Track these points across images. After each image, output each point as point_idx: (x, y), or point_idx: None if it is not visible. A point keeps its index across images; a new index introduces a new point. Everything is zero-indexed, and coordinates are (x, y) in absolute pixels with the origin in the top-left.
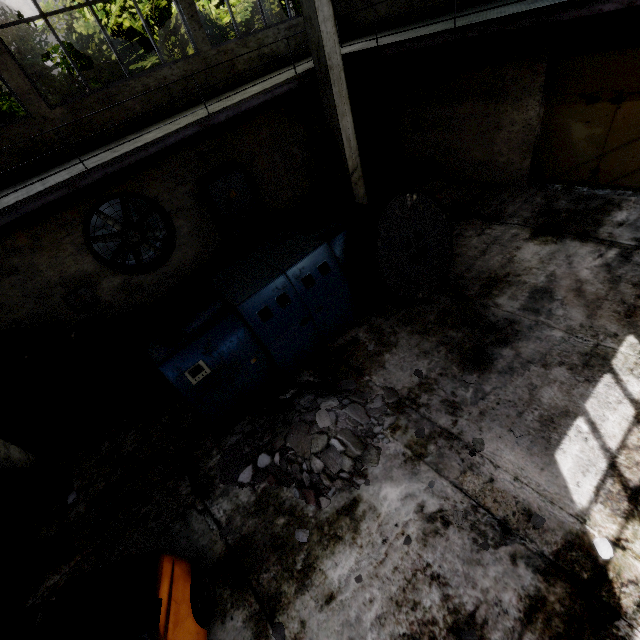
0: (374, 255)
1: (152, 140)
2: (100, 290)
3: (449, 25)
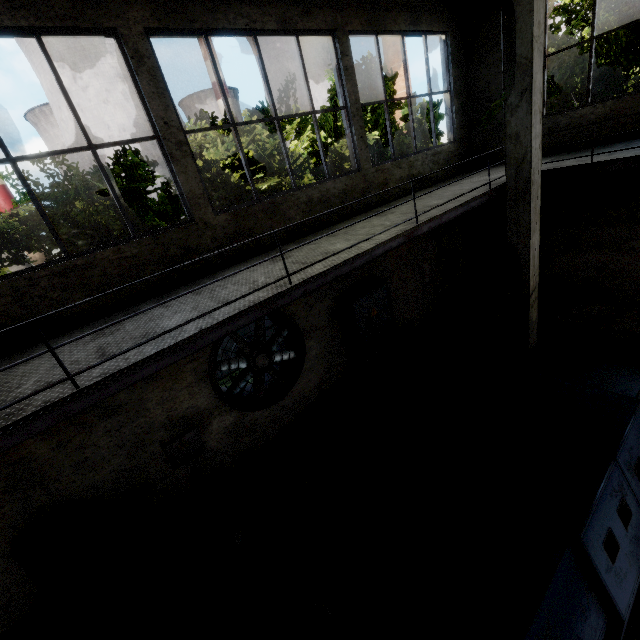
0: None
1: (364, 251)
2: (208, 432)
3: None
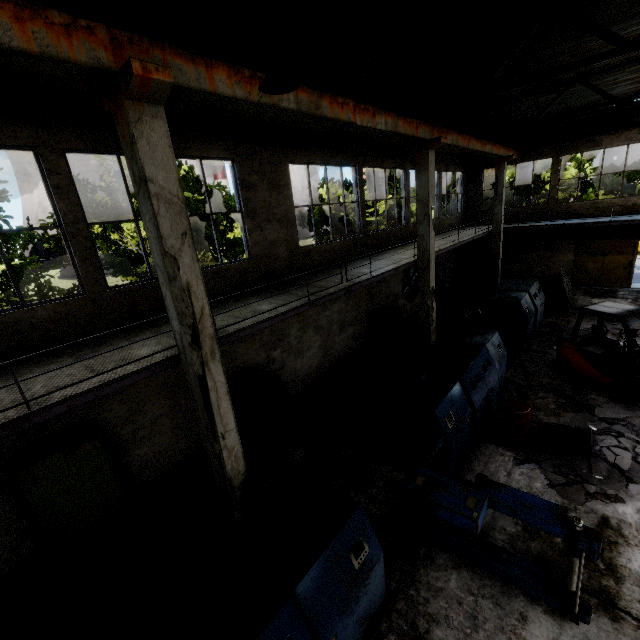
0: (562, 283)
1: (468, 239)
2: (398, 304)
3: (551, 223)
